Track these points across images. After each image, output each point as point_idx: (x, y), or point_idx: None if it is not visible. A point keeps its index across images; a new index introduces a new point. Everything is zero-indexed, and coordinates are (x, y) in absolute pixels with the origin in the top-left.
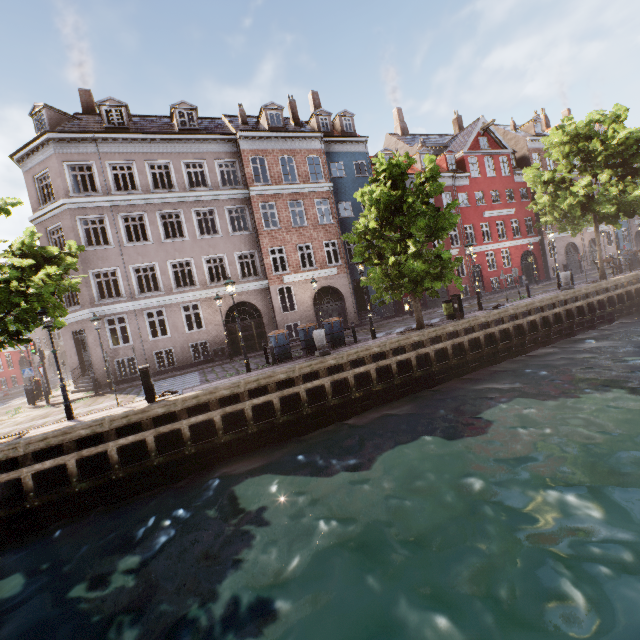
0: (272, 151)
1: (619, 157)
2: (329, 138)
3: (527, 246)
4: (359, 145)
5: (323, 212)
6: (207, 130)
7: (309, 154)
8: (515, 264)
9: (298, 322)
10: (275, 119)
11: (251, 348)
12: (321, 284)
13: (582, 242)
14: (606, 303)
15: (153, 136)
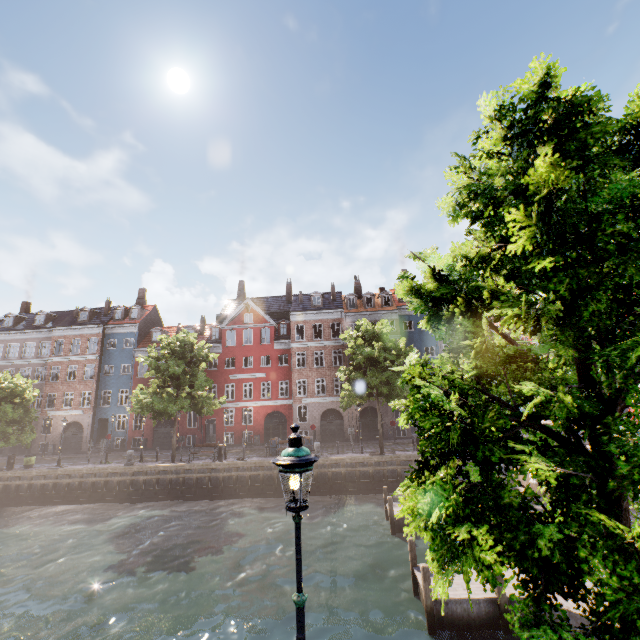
0: (70, 336)
1: (161, 371)
2: (110, 325)
3: (277, 407)
4: (132, 327)
5: (90, 372)
6: (52, 323)
7: (92, 336)
8: (258, 422)
9: (50, 442)
10: (84, 316)
11: (23, 453)
12: (72, 419)
13: (348, 410)
14: (129, 484)
15: (15, 332)
